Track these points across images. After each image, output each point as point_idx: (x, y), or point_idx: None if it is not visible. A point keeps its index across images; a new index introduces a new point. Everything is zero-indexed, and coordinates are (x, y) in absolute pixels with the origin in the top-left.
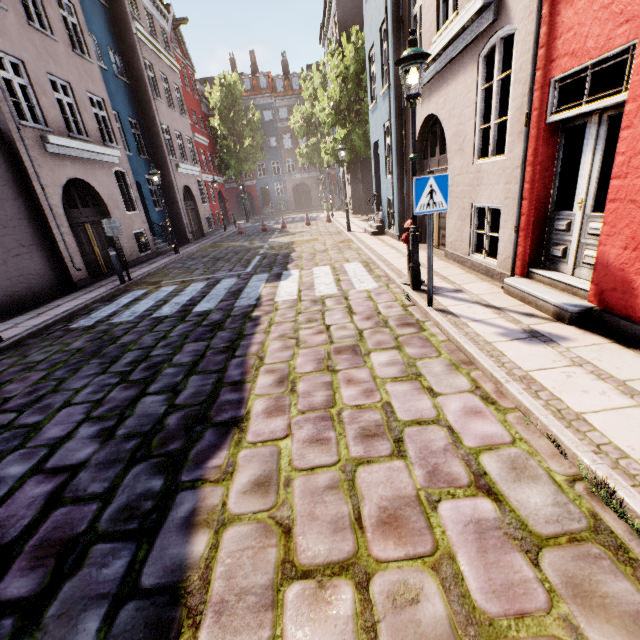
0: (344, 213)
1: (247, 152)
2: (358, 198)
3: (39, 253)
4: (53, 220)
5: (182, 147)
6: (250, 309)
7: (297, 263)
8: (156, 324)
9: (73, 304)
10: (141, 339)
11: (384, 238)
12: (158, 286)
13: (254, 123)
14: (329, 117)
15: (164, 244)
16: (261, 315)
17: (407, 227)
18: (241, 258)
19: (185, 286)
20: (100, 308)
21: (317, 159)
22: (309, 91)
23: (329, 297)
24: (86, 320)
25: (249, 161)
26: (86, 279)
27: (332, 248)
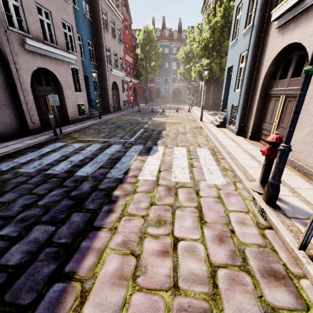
0: (198, 108)
1: (152, 68)
2: (208, 101)
3: (8, 110)
4: (21, 91)
5: (116, 61)
6: (115, 184)
7: (164, 140)
8: (40, 183)
9: (14, 147)
10: (14, 201)
11: (225, 130)
12: (73, 141)
13: (158, 53)
14: (200, 51)
15: (96, 112)
16: (119, 196)
17: (271, 141)
18: (132, 129)
19: (88, 145)
20: (26, 153)
21: (188, 76)
22: (190, 39)
23: (182, 186)
24: (7, 164)
25: (152, 73)
26: (38, 128)
27: (189, 132)
